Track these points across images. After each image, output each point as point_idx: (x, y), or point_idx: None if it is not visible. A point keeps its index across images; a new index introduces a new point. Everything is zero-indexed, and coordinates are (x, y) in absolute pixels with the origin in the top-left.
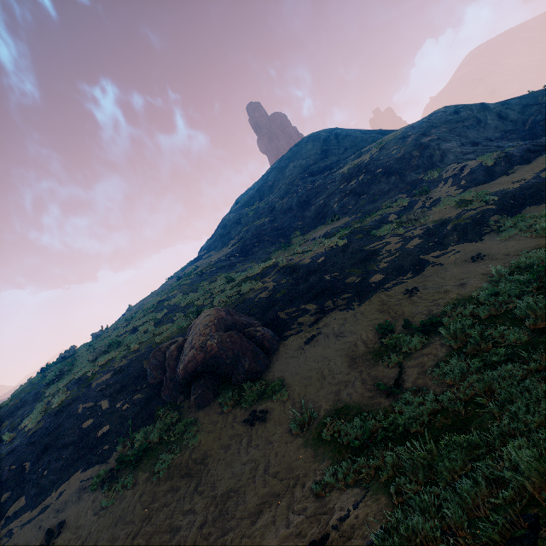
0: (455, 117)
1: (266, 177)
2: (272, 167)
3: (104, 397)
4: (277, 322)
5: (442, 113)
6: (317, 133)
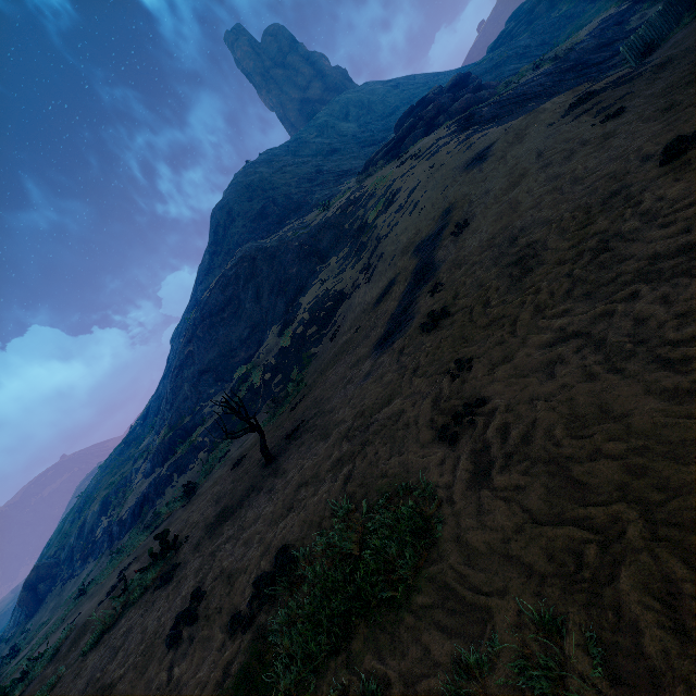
0: (220, 300)
1: None
2: None
3: None
4: (58, 575)
5: (220, 284)
6: (215, 210)
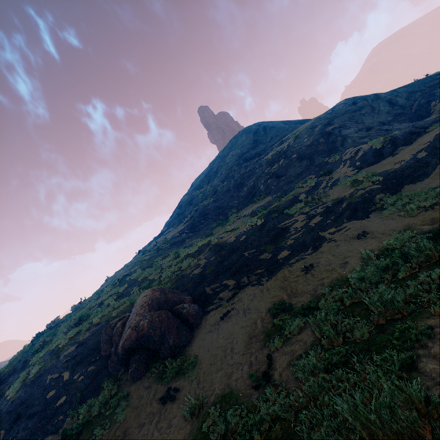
0: (353, 107)
1: (212, 164)
2: (217, 156)
3: (67, 369)
4: (203, 297)
5: (343, 105)
6: (249, 127)
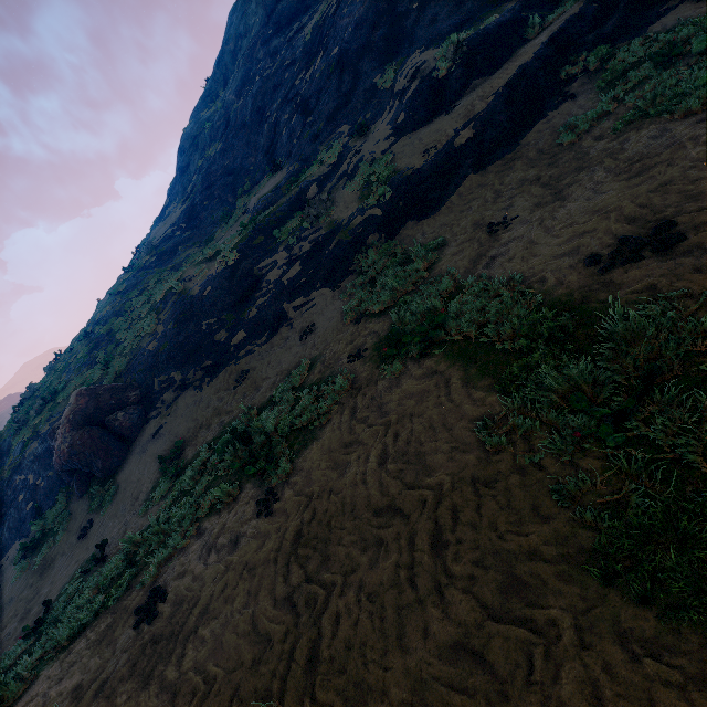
0: None
1: (229, 23)
2: None
3: (31, 472)
4: (150, 396)
5: None
6: None
